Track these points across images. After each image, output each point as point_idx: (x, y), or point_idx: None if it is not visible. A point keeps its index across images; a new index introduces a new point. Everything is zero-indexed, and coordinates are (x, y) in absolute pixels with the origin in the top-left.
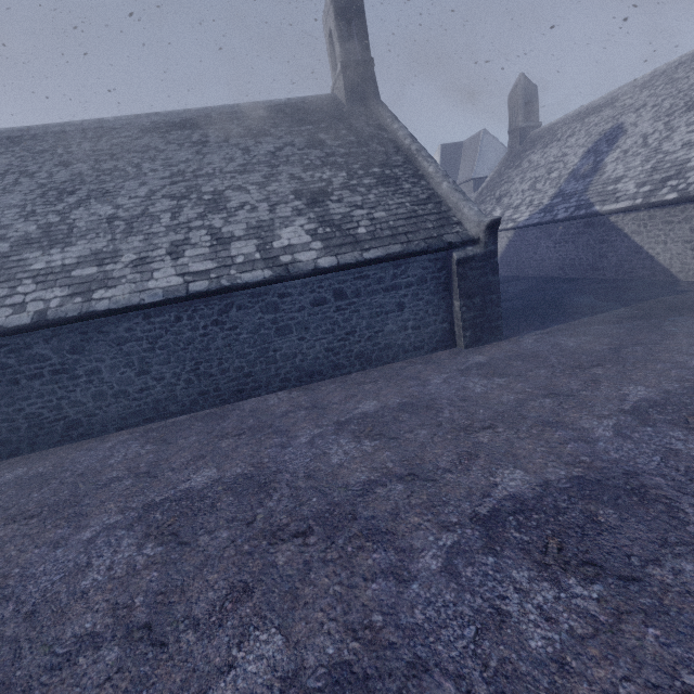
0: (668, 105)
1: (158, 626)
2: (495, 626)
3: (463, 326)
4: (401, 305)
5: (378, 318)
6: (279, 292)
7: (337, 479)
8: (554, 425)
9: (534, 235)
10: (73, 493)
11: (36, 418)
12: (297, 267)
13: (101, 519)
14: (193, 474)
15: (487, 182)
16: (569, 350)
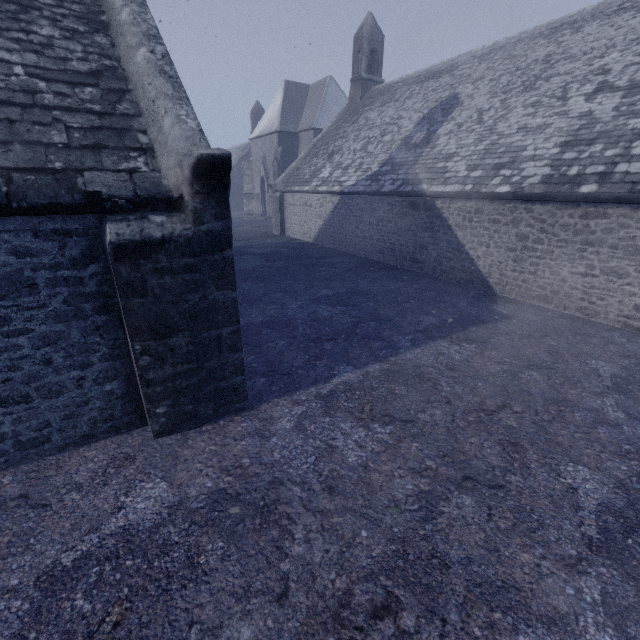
0: (506, 81)
1: None
2: None
3: (148, 396)
4: None
5: None
6: None
7: None
8: None
9: (358, 206)
10: None
11: None
12: None
13: None
14: None
15: (323, 133)
16: (343, 489)
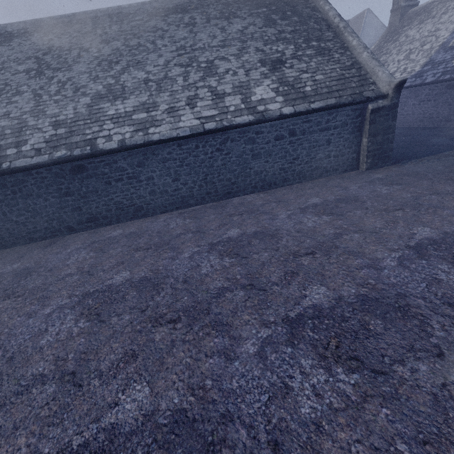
0: None
1: (257, 284)
2: (435, 283)
3: (367, 156)
4: (329, 141)
5: (314, 149)
6: (256, 130)
7: (316, 233)
8: (442, 208)
9: (404, 96)
10: (161, 240)
11: (119, 204)
12: (269, 114)
13: (189, 249)
14: (226, 231)
15: None
16: (440, 170)
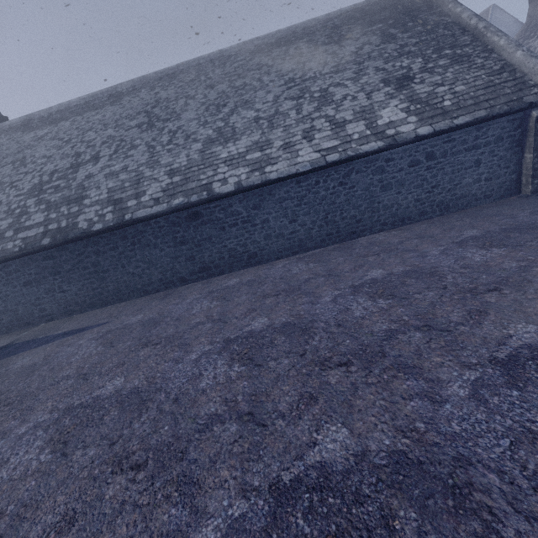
0: None
1: (434, 325)
2: None
3: (532, 175)
4: (478, 161)
5: (458, 173)
6: (385, 158)
7: (492, 267)
8: None
9: None
10: (289, 285)
11: (233, 251)
12: (402, 137)
13: (327, 293)
14: (366, 273)
15: None
16: None
